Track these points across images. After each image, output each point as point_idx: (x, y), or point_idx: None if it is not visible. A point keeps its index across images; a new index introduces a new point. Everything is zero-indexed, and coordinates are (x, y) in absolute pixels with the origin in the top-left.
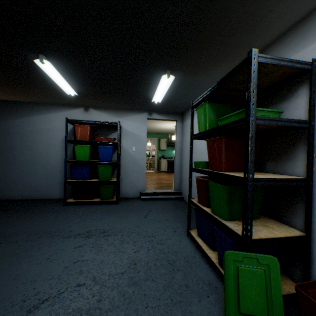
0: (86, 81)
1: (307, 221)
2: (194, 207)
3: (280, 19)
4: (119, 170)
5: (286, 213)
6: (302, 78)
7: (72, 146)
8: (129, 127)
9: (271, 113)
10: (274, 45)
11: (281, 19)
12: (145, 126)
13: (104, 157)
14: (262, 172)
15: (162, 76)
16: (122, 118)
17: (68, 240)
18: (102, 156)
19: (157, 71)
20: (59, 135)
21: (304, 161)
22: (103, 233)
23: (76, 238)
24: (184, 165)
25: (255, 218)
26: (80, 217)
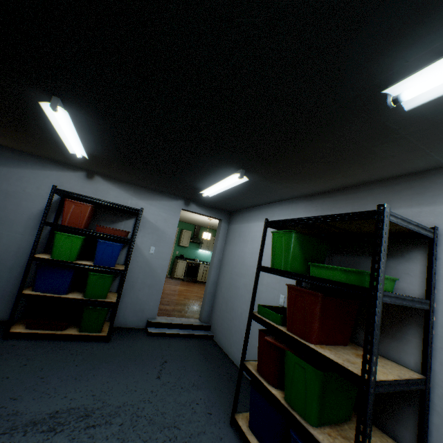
0: (113, 146)
1: (423, 442)
2: (230, 356)
3: (397, 165)
4: (121, 280)
5: (386, 415)
6: (416, 240)
7: (47, 229)
8: (153, 216)
9: (387, 280)
10: (379, 185)
11: (398, 166)
12: (177, 219)
13: (104, 260)
14: (356, 345)
15: (233, 174)
16: (144, 201)
17: (10, 441)
18: (102, 258)
19: (226, 166)
20: (27, 206)
21: (417, 348)
22: (84, 418)
23: (28, 434)
24: (223, 286)
25: (346, 419)
26: (36, 373)
